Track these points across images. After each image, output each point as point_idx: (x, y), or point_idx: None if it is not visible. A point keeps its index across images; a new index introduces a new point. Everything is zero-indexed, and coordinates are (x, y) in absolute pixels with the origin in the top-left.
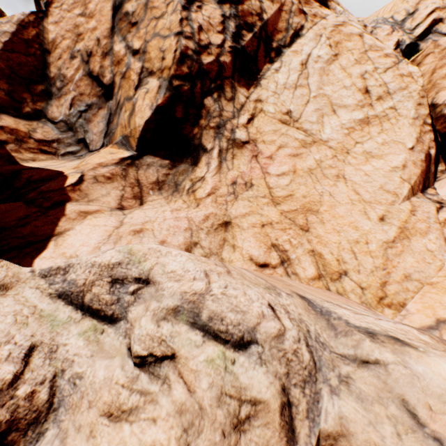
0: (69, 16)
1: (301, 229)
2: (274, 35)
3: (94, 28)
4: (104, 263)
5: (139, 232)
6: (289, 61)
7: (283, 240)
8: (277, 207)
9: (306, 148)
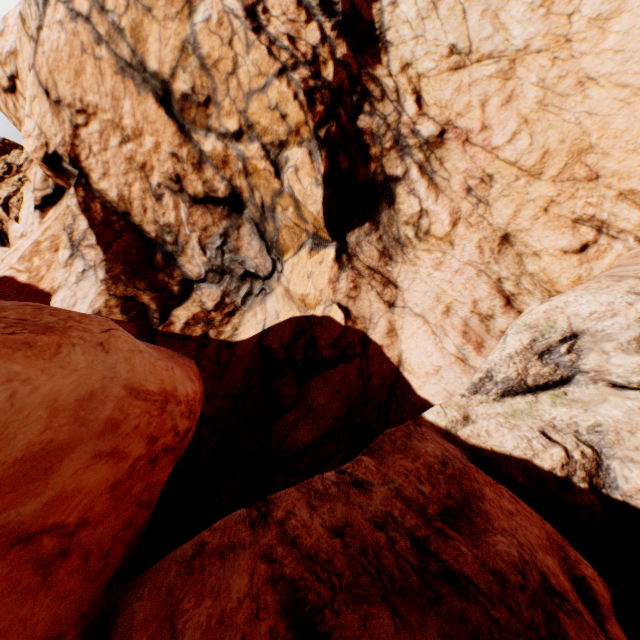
0: (110, 155)
1: (589, 181)
2: None
3: (155, 145)
4: (519, 349)
5: (447, 311)
6: None
7: (580, 209)
8: (541, 179)
9: (512, 79)
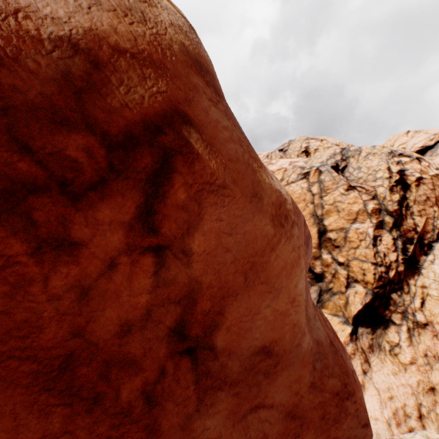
0: None
1: None
2: (424, 235)
3: None
4: None
5: (391, 398)
6: None
7: None
8: None
9: None
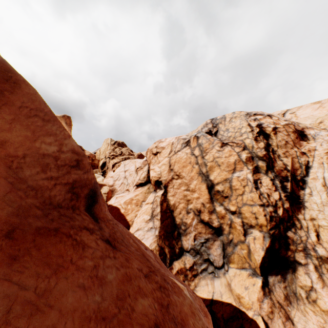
0: (179, 191)
1: None
2: (295, 172)
3: (197, 197)
4: None
5: None
6: (314, 186)
7: None
8: None
9: None
